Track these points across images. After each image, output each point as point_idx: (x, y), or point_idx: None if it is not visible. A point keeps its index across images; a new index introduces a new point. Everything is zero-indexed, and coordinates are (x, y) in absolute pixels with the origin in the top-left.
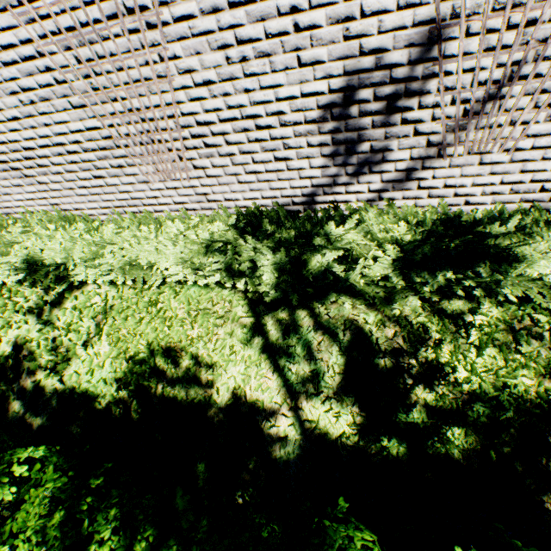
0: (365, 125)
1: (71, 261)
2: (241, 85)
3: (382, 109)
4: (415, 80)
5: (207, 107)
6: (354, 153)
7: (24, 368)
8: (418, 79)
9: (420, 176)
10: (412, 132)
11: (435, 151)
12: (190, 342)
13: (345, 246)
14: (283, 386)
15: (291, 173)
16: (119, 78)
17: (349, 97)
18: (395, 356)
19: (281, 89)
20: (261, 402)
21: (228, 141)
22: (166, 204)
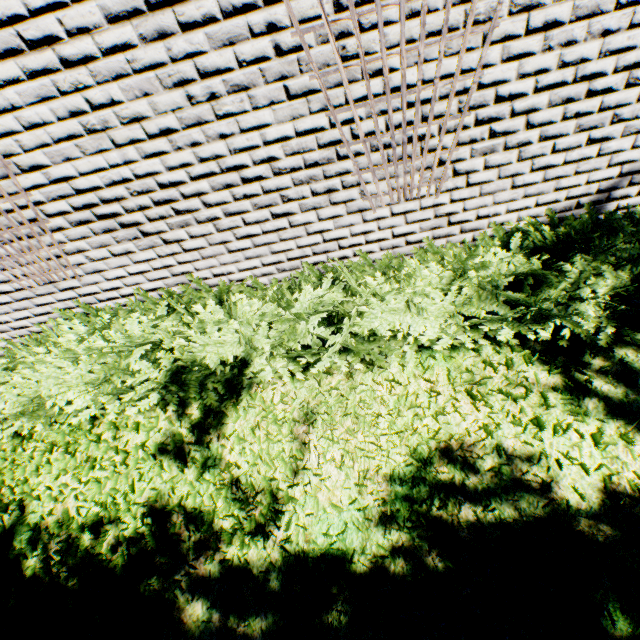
0: None
1: (253, 354)
2: (600, 24)
3: None
4: None
5: (525, 68)
6: None
7: (185, 543)
8: None
9: None
10: None
11: None
12: (487, 431)
13: None
14: None
15: (598, 160)
16: (403, 32)
17: None
18: None
19: None
20: None
21: (530, 123)
22: (378, 240)
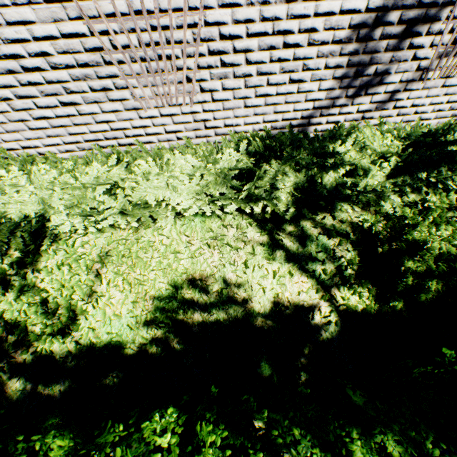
0: (380, 48)
1: (50, 212)
2: None
3: (399, 33)
4: (435, 6)
5: (237, 16)
6: (360, 76)
7: (7, 343)
8: (438, 6)
9: (399, 98)
10: (411, 57)
11: (418, 75)
12: (216, 269)
13: (355, 162)
14: (317, 284)
15: (299, 96)
16: None
17: (379, 18)
18: (388, 242)
19: (323, 3)
20: (306, 302)
21: (249, 60)
22: (155, 134)
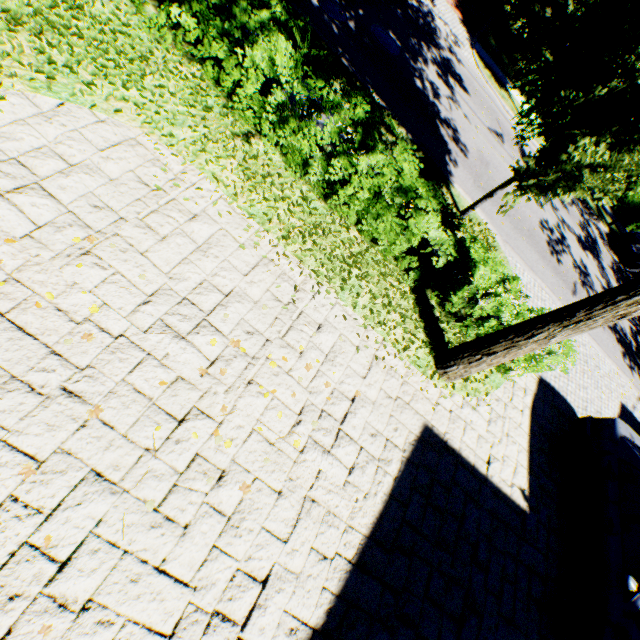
0: None
1: None
2: None
3: None
4: None
5: None
6: None
7: None
8: None
9: None
10: None
11: None
12: None
13: None
14: None
15: None
16: None
17: None
18: None
19: None
20: None
21: None
22: None
